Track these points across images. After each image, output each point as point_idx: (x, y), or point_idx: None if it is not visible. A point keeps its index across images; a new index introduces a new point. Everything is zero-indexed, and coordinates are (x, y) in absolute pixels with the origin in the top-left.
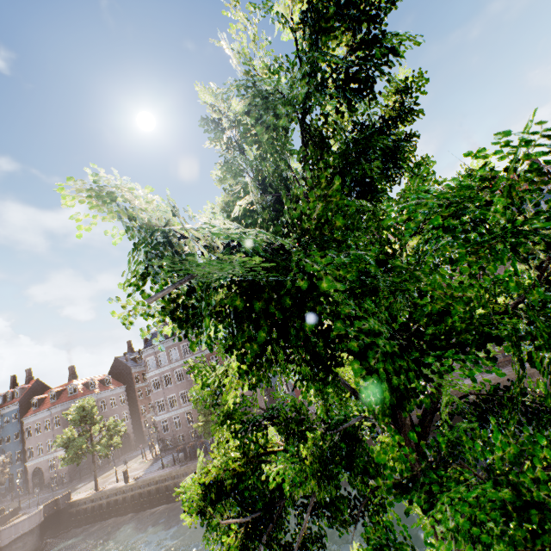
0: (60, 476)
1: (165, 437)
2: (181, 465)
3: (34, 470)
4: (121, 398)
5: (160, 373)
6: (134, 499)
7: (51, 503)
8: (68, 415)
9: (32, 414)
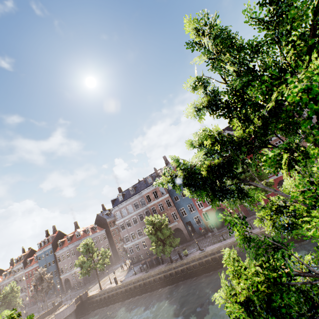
0: (79, 282)
1: (132, 256)
2: (145, 272)
3: (65, 280)
4: (104, 236)
5: (124, 220)
6: (122, 293)
7: (78, 298)
8: (79, 249)
9: (59, 250)
